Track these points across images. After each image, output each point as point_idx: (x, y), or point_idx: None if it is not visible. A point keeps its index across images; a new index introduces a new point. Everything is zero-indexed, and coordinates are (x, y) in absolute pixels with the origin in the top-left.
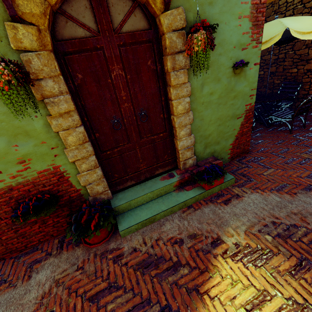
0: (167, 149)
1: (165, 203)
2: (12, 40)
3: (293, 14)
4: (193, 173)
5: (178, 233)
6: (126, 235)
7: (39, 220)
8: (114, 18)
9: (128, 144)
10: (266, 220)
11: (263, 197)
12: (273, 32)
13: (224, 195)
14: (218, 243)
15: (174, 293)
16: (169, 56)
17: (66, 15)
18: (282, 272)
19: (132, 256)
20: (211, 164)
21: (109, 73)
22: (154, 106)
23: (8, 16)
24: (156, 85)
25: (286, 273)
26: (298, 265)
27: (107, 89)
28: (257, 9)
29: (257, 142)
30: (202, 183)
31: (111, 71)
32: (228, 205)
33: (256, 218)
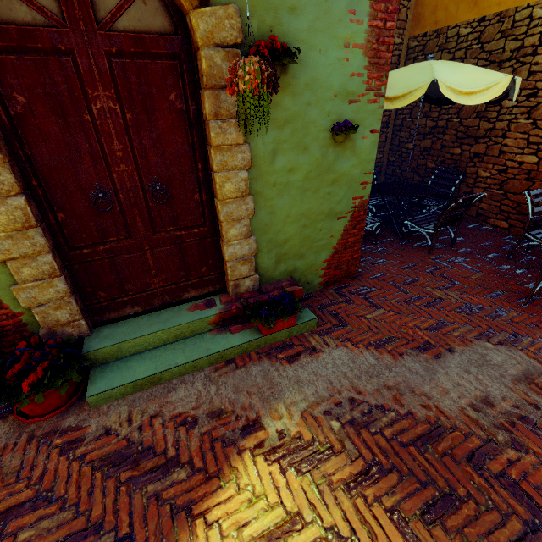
0: (208, 257)
1: (187, 352)
2: None
3: (465, 57)
4: (248, 304)
5: (193, 406)
6: (102, 404)
7: None
8: None
9: (129, 240)
10: (343, 394)
11: (352, 355)
12: (416, 81)
13: (292, 346)
14: (252, 430)
15: (149, 513)
16: (209, 91)
17: None
18: (335, 483)
19: (99, 444)
20: (283, 290)
21: (87, 103)
22: (182, 177)
23: None
24: (187, 139)
25: (341, 485)
26: (362, 474)
27: (82, 133)
28: (378, 38)
29: (375, 262)
30: (257, 323)
31: (92, 100)
32: (293, 364)
33: (328, 390)
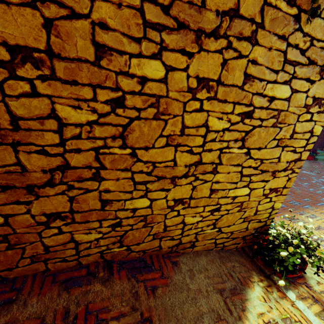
0: None
1: None
2: None
3: None
4: None
5: None
6: (318, 161)
7: None
8: None
9: (320, 136)
10: None
11: None
12: None
13: None
14: None
15: None
16: None
17: None
18: None
19: None
20: None
21: None
22: None
23: None
24: None
25: None
26: None
27: None
28: None
29: None
30: None
31: None
32: None
33: None
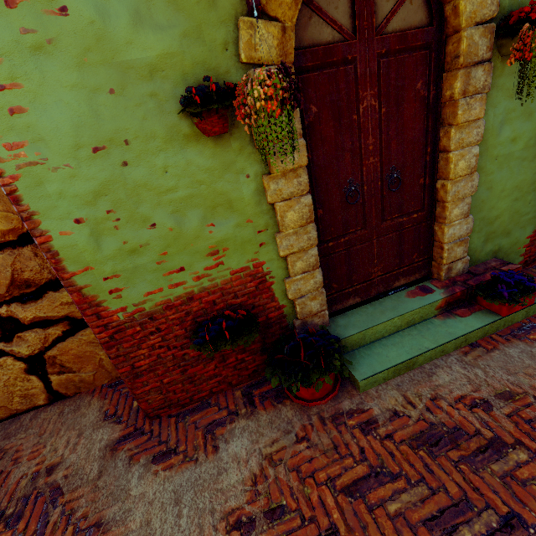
0: (420, 242)
1: (427, 337)
2: (244, 46)
3: None
4: (471, 286)
5: (471, 389)
6: (368, 389)
7: (217, 355)
8: (379, 9)
9: (362, 231)
10: None
11: None
12: None
13: None
14: None
15: (517, 493)
16: (462, 70)
17: (313, 5)
18: None
19: (396, 424)
20: (499, 270)
21: (356, 104)
22: (412, 163)
23: (243, 8)
24: (423, 125)
25: None
26: None
27: (348, 133)
28: None
29: None
30: (497, 303)
31: (361, 100)
32: None
33: None
